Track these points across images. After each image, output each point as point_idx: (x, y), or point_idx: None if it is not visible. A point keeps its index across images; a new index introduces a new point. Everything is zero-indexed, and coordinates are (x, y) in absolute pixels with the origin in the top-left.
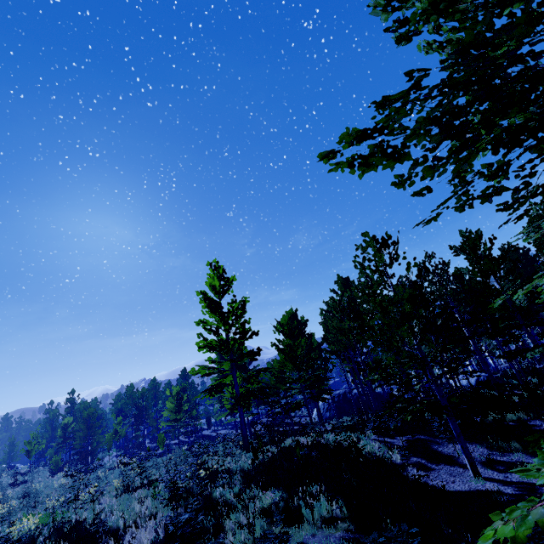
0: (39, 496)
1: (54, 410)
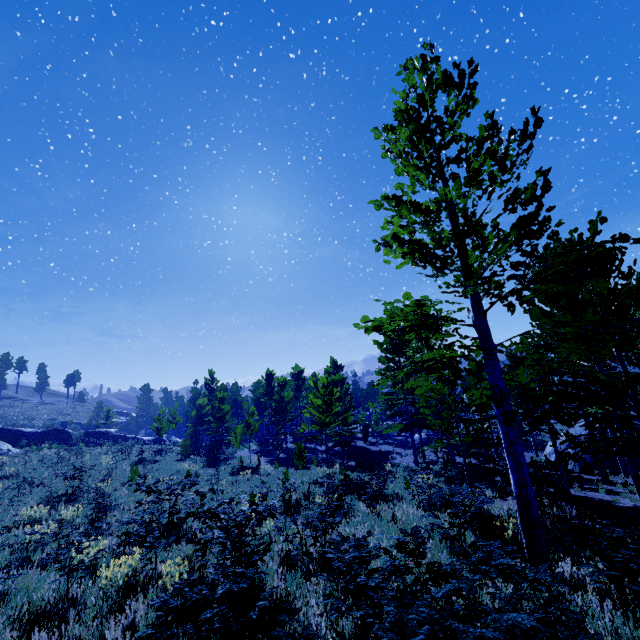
0: (103, 513)
1: (196, 389)
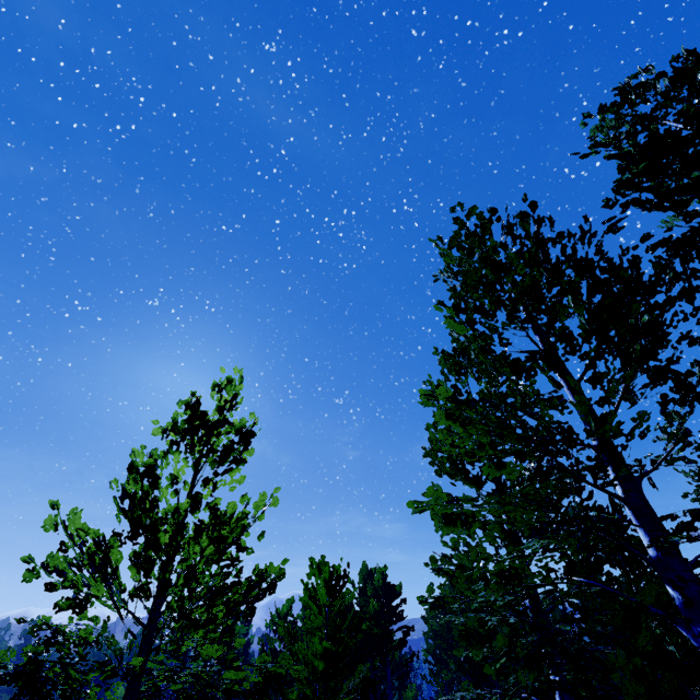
0: None
1: (3, 642)
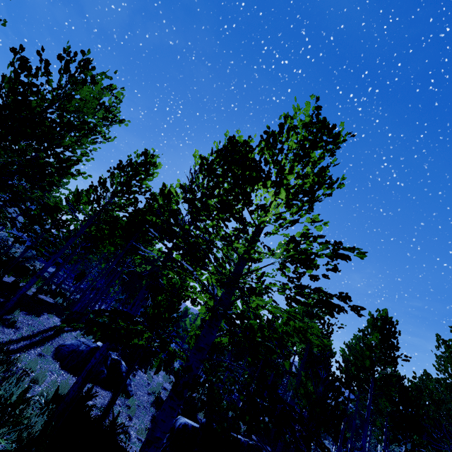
0: None
1: None
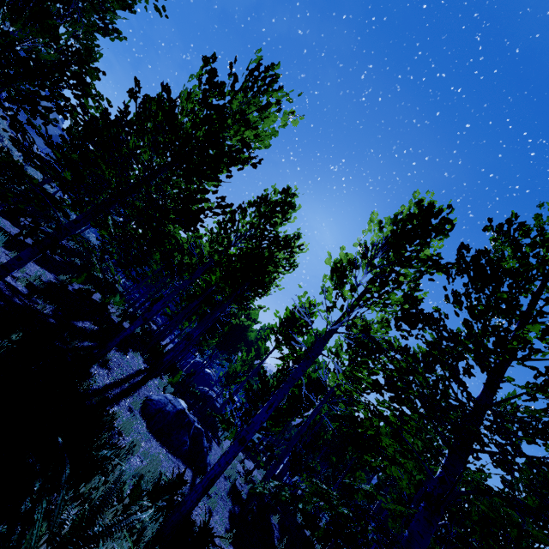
0: None
1: None
